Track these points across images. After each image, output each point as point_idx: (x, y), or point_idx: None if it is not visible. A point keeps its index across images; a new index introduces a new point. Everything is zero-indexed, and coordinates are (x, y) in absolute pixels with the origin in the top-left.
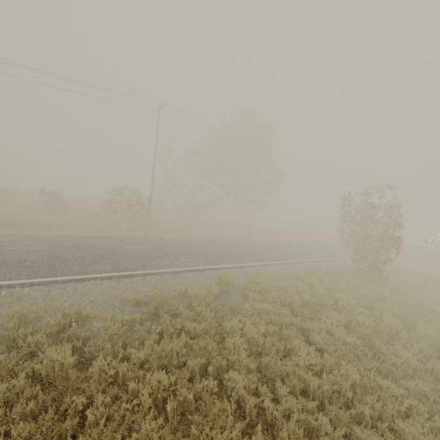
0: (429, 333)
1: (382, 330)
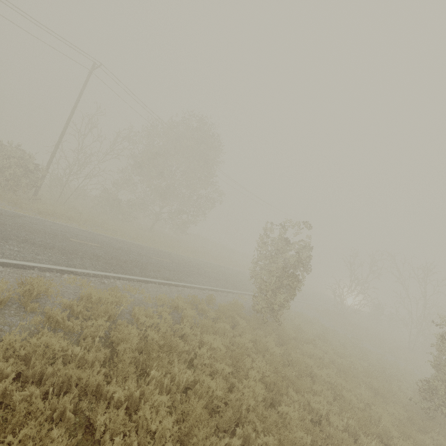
0: (291, 412)
1: (233, 402)
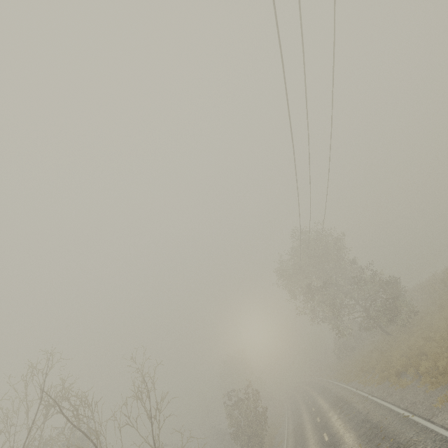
0: None
1: None
